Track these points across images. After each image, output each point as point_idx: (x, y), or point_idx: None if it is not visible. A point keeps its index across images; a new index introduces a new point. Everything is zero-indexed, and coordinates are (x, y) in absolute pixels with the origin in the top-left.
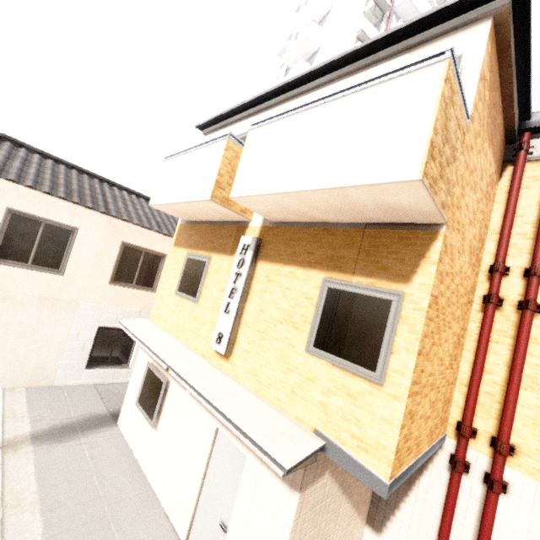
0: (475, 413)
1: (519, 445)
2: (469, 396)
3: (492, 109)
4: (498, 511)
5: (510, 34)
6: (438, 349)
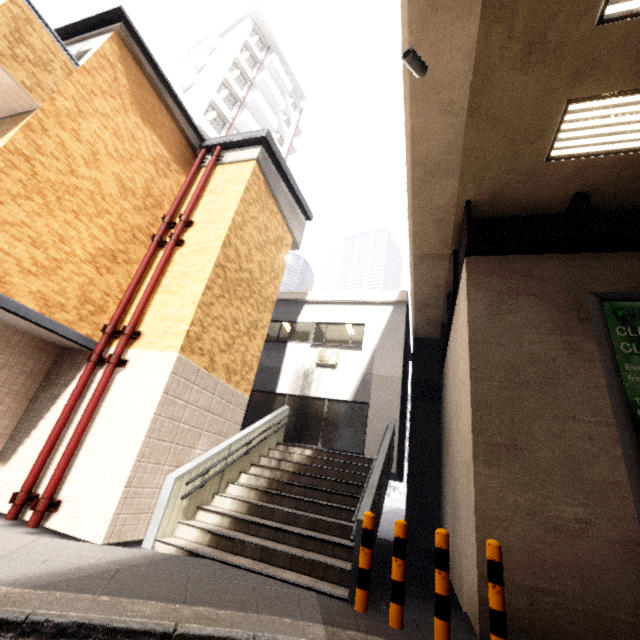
0: (126, 321)
1: (145, 331)
2: (119, 304)
3: (143, 100)
4: (115, 385)
5: (134, 51)
6: (47, 216)
